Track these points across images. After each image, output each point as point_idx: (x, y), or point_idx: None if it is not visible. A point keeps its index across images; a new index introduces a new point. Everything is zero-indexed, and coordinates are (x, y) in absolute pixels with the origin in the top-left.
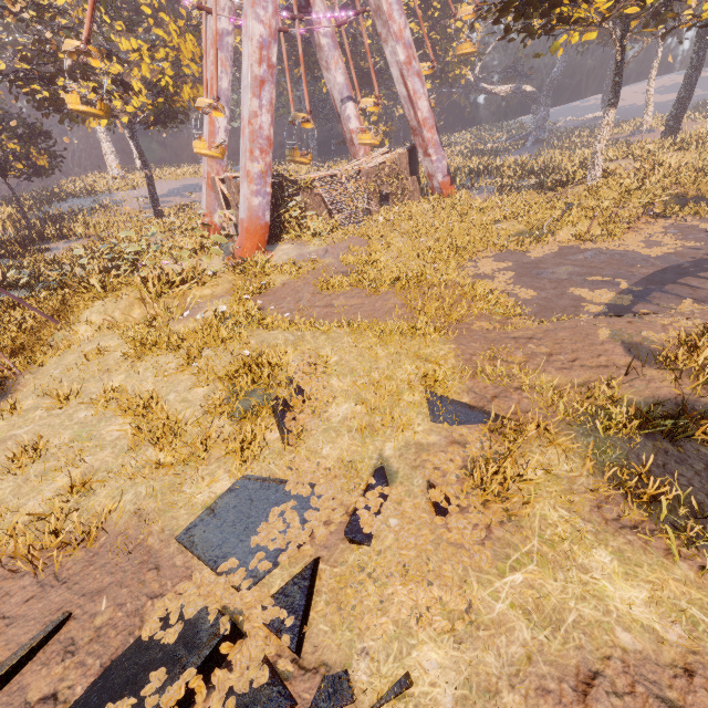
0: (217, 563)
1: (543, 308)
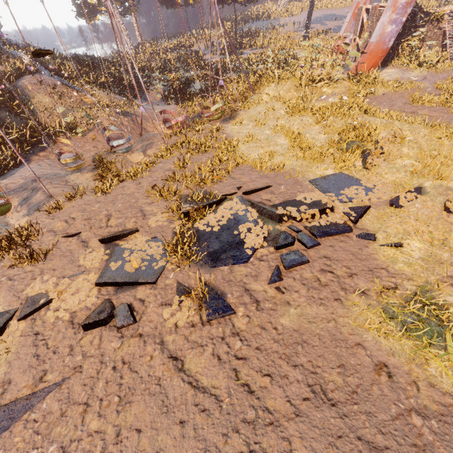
0: (325, 192)
1: None
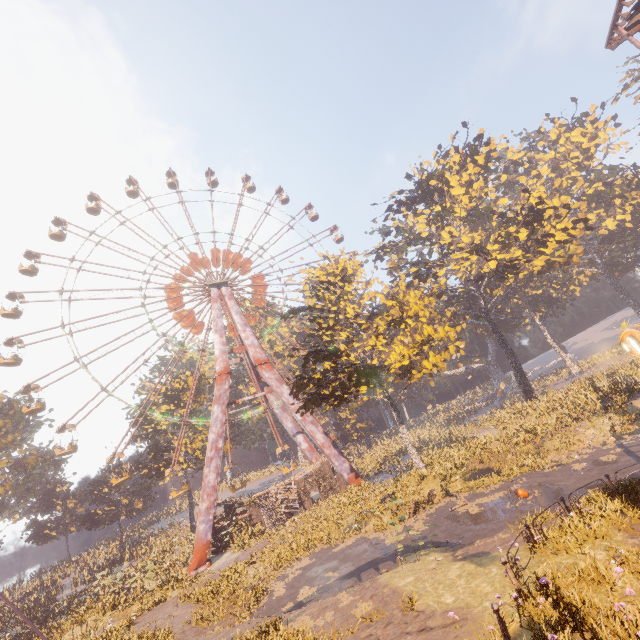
0: None
1: (268, 608)
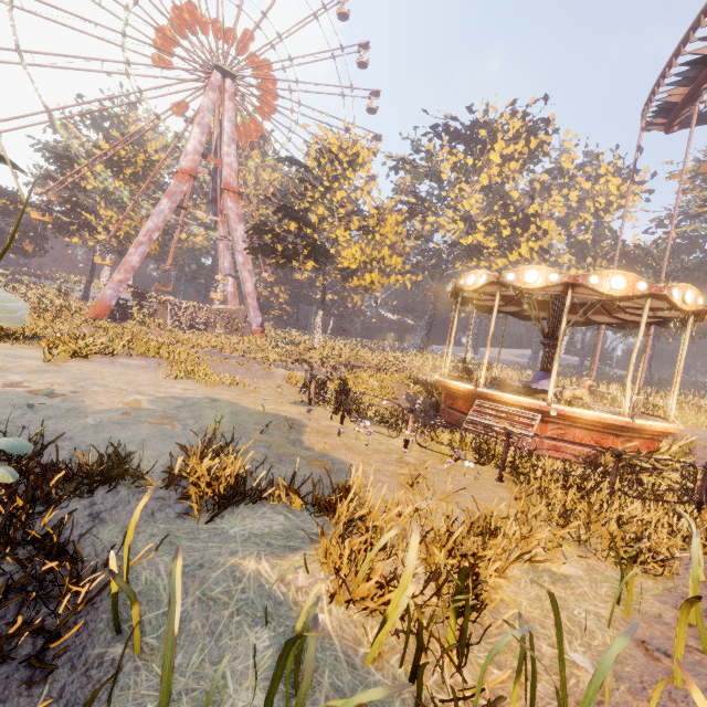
0: None
1: None
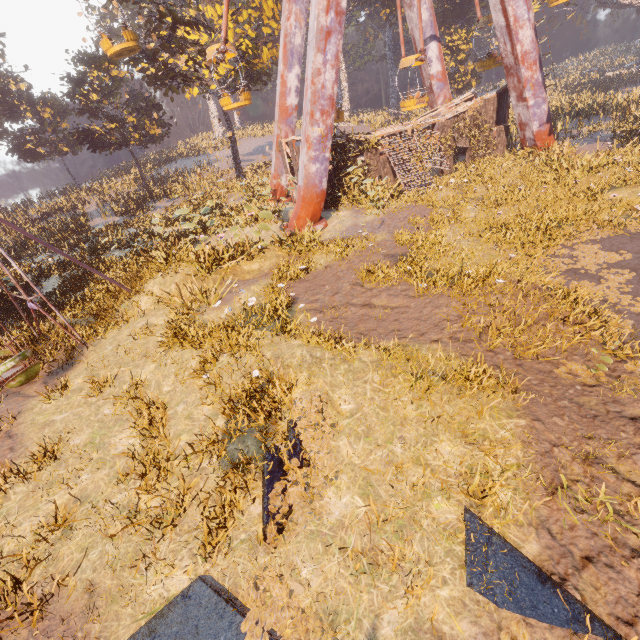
0: None
1: None
